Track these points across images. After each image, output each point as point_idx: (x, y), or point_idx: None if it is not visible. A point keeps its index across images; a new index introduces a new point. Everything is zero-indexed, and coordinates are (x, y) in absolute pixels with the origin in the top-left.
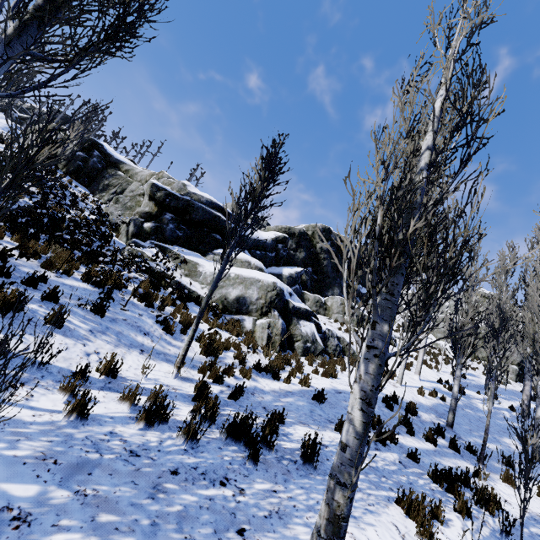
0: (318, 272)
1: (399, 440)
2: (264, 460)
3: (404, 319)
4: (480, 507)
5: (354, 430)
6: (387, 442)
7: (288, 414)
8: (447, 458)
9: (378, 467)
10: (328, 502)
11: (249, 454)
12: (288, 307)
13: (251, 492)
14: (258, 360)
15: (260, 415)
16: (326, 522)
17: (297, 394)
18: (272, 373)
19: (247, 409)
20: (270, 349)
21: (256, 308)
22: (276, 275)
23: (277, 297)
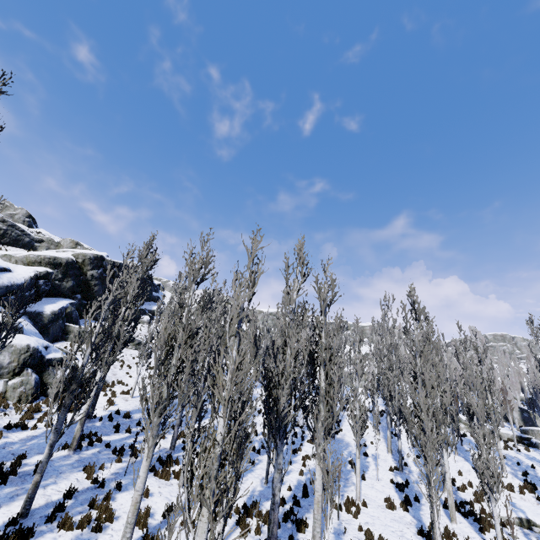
0: (88, 297)
1: (106, 439)
2: (11, 480)
3: (139, 354)
4: (132, 456)
5: (46, 456)
6: (96, 443)
7: (31, 451)
8: (134, 438)
9: (82, 459)
10: (34, 480)
11: (2, 480)
12: (43, 361)
13: (3, 493)
14: (9, 422)
15: (9, 459)
16: (33, 485)
17: (41, 435)
18: (22, 426)
19: (0, 459)
20: (21, 406)
21: (9, 371)
22: (35, 315)
23: (31, 357)
